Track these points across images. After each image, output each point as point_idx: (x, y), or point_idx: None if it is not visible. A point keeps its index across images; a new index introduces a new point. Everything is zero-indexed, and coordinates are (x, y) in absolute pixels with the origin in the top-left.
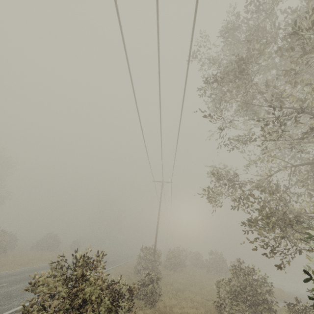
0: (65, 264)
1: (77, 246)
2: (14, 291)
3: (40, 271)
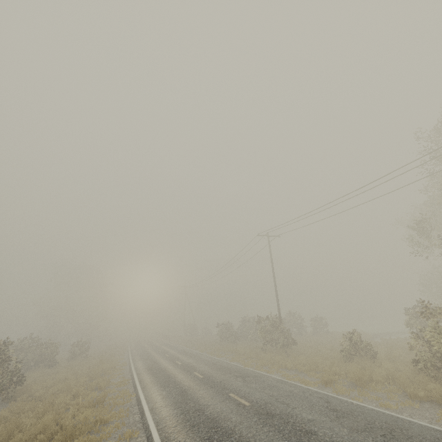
0: (158, 367)
1: (83, 349)
2: (273, 393)
3: (179, 379)
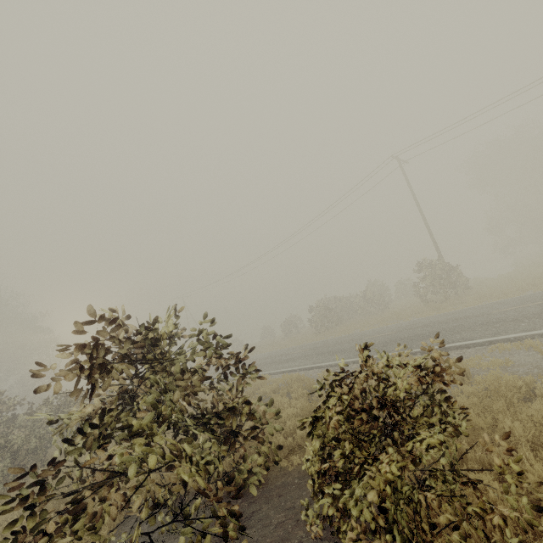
0: (378, 343)
1: None
2: None
3: (523, 313)
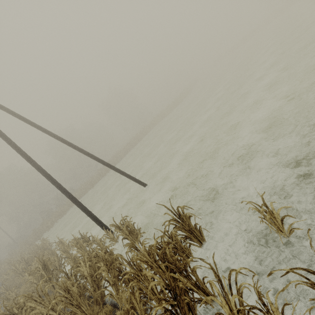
0: None
1: None
2: None
3: None
